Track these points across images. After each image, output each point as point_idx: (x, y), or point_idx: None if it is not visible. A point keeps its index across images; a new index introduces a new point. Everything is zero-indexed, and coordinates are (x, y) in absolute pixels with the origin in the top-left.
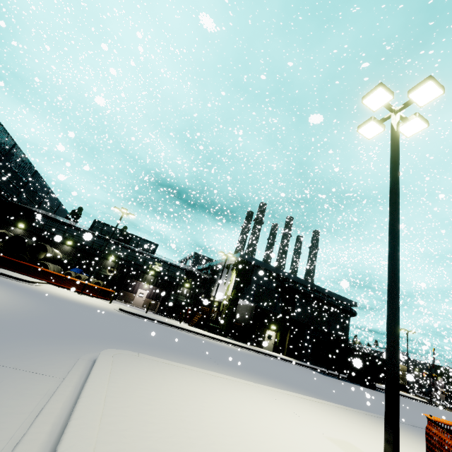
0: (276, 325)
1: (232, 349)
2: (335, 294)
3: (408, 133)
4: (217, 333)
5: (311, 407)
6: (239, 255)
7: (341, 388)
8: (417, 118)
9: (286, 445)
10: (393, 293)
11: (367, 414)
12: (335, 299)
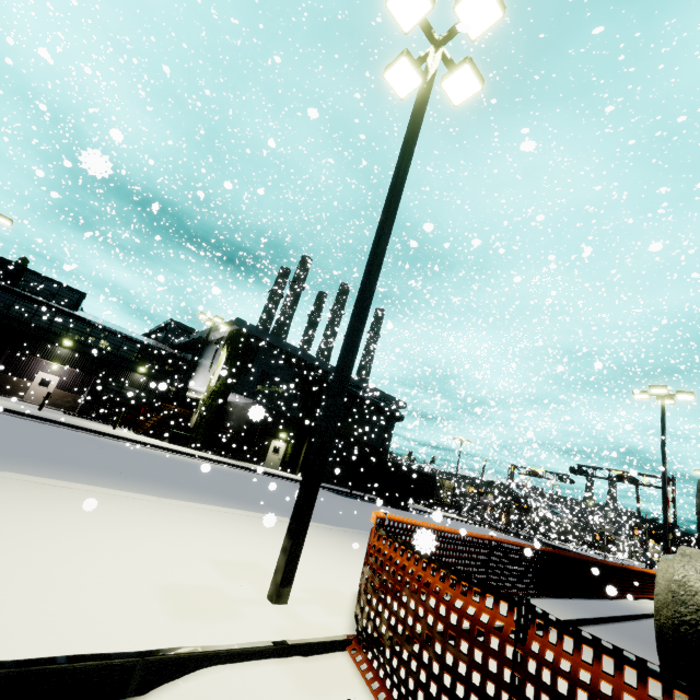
0: (288, 432)
1: (195, 465)
2: (380, 390)
3: (456, 97)
4: (185, 445)
5: (246, 526)
6: (236, 322)
7: (355, 509)
8: (468, 66)
9: (60, 576)
10: (353, 326)
11: (352, 532)
12: (379, 398)
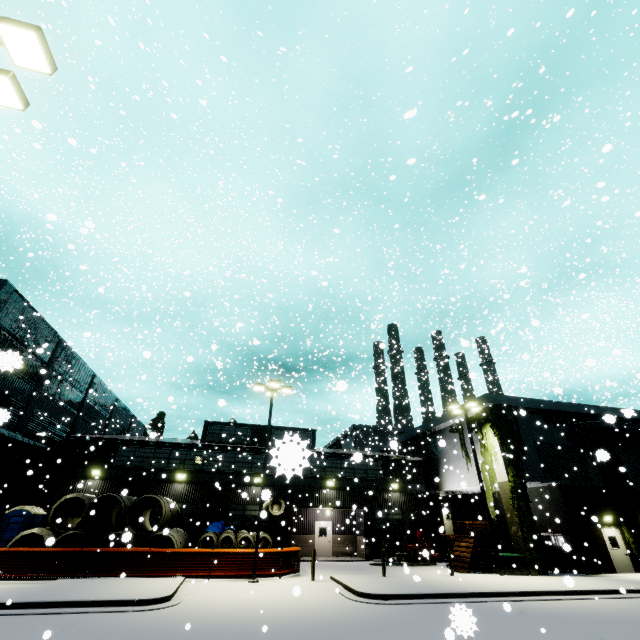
0: (609, 512)
1: None
2: None
3: None
4: (526, 571)
5: None
6: (486, 399)
7: None
8: None
9: None
10: None
11: None
12: None
